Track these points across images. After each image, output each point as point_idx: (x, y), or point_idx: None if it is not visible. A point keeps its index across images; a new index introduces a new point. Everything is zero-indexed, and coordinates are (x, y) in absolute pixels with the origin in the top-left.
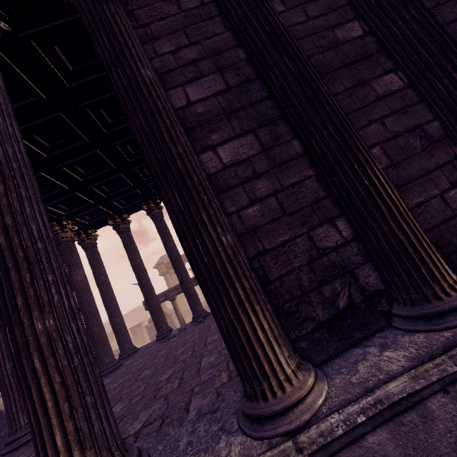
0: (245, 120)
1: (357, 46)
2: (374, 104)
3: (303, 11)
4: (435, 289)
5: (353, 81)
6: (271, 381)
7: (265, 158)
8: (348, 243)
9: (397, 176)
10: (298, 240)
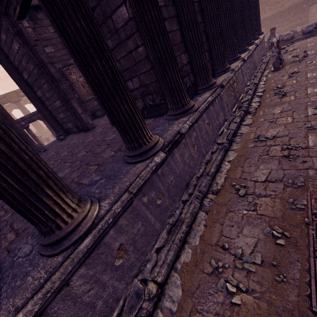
0: None
1: None
2: None
3: None
4: (209, 79)
5: None
6: (187, 100)
7: (166, 11)
8: (188, 64)
9: None
10: (178, 58)
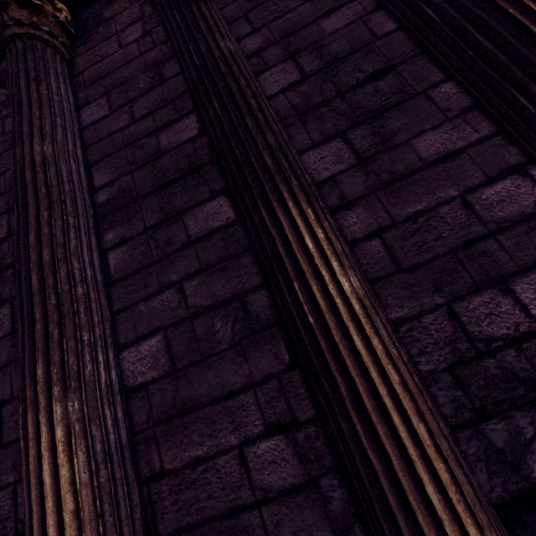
0: (9, 283)
1: (183, 154)
2: (178, 254)
3: (130, 110)
4: None
5: (159, 215)
6: None
7: (9, 345)
8: None
9: (174, 395)
10: None
